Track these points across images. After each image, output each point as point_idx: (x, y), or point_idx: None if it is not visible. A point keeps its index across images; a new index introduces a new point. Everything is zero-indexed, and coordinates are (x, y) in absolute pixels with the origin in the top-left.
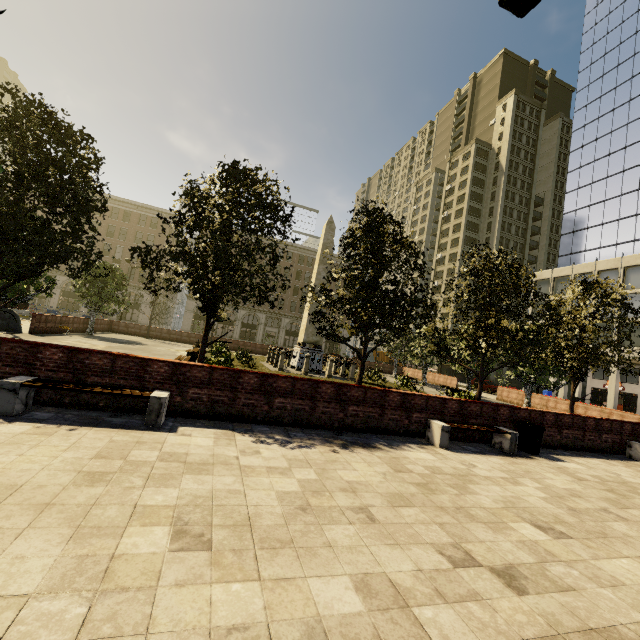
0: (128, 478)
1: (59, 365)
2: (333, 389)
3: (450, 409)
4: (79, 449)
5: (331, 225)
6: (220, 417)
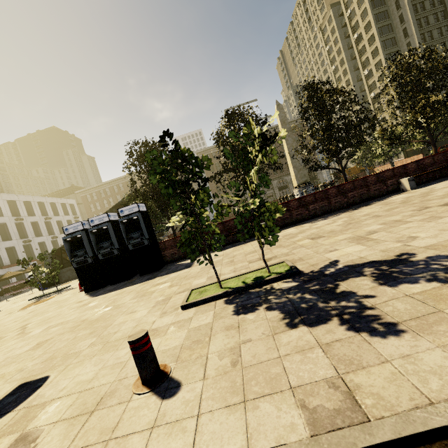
0: (281, 241)
1: (222, 230)
2: (335, 190)
3: (410, 169)
4: (255, 244)
5: (279, 106)
6: (289, 224)
